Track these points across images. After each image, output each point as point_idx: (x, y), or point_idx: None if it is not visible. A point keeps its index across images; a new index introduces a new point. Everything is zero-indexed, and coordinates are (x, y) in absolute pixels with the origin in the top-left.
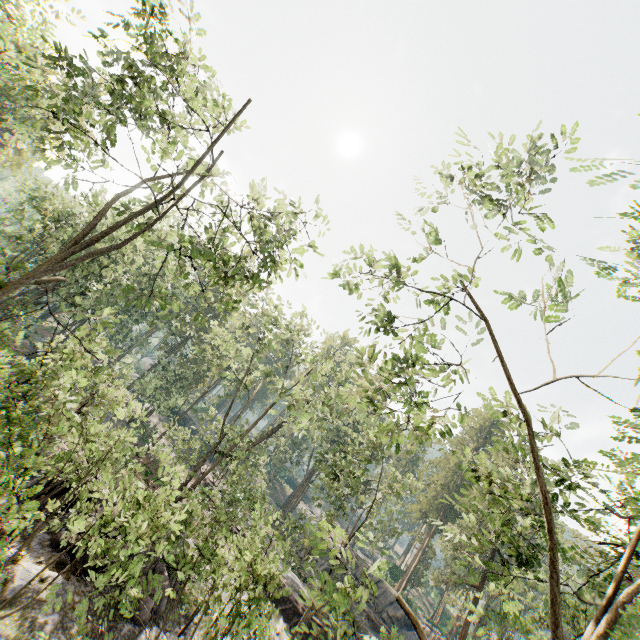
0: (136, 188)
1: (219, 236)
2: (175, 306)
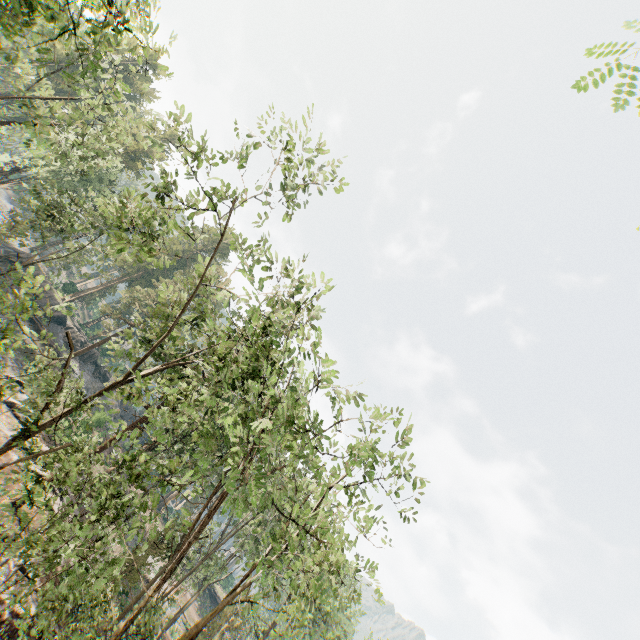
0: None
1: None
2: None
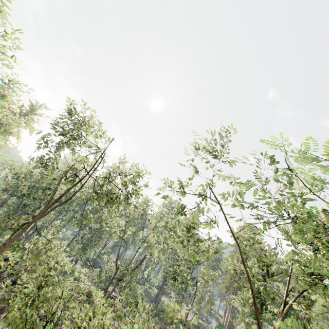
0: (69, 170)
1: (106, 185)
2: (92, 219)
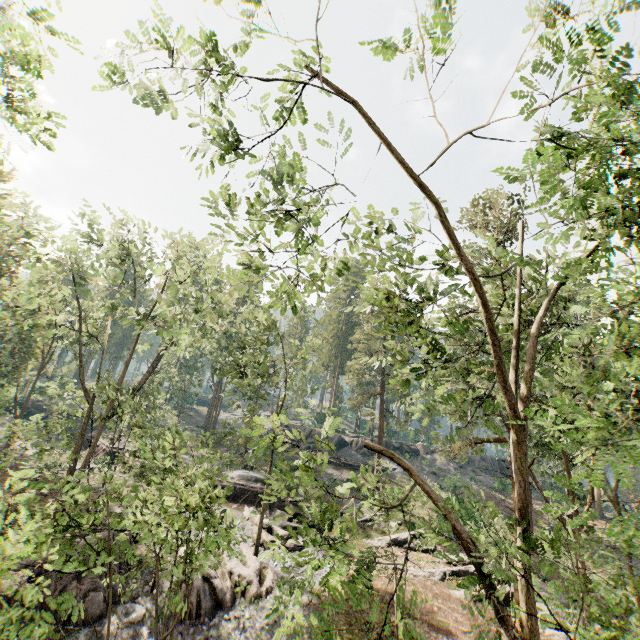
0: None
1: None
2: None
